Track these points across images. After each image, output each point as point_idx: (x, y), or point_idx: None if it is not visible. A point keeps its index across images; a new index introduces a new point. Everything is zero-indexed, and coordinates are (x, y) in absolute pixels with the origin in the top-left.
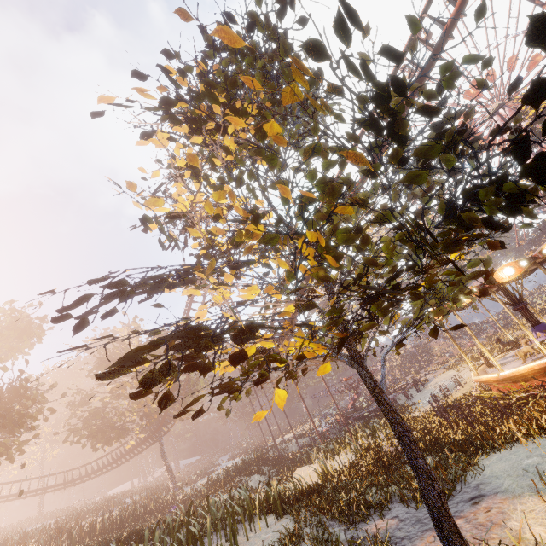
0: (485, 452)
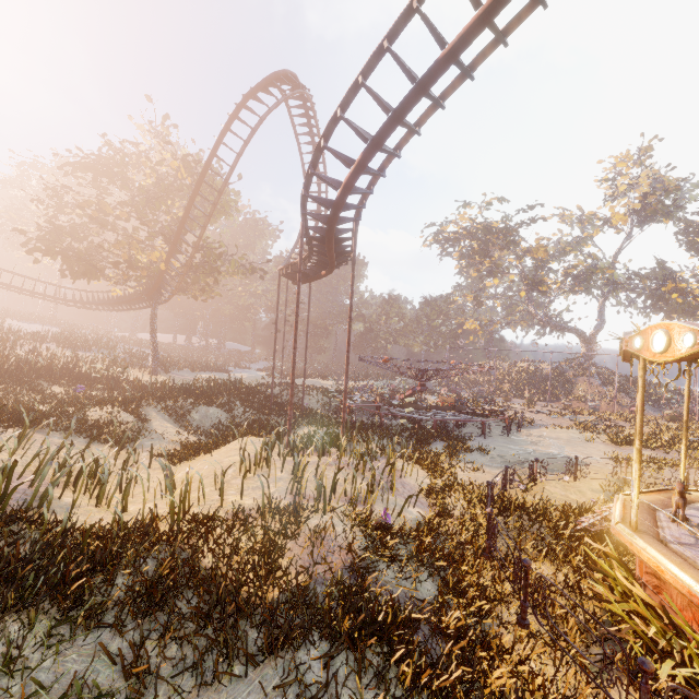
0: None
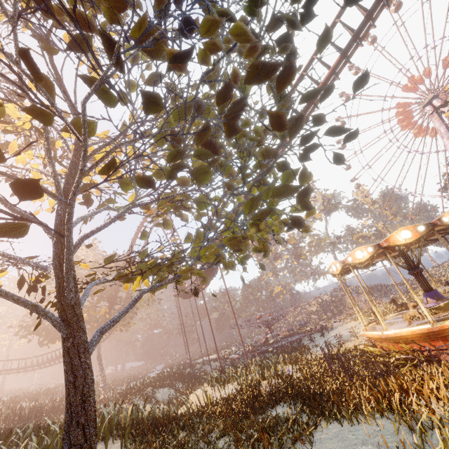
0: (327, 421)
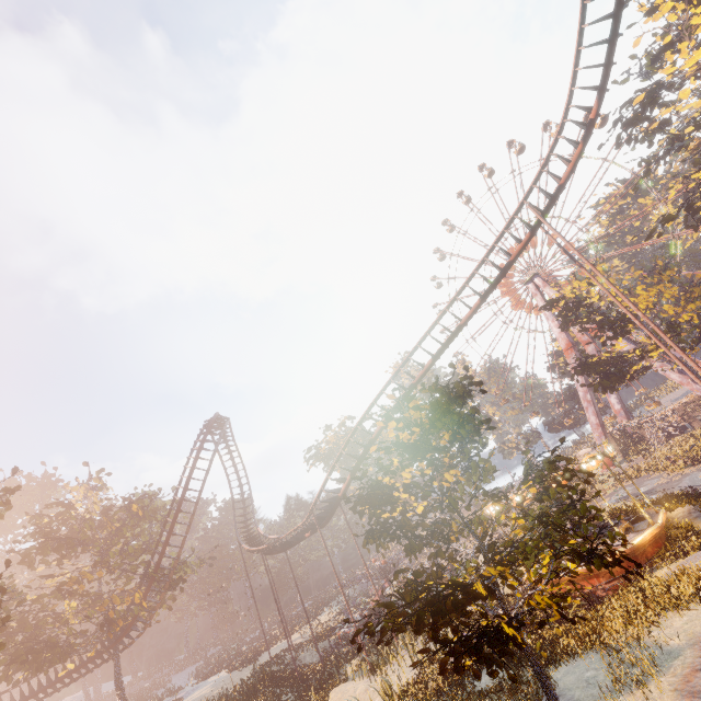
0: (556, 666)
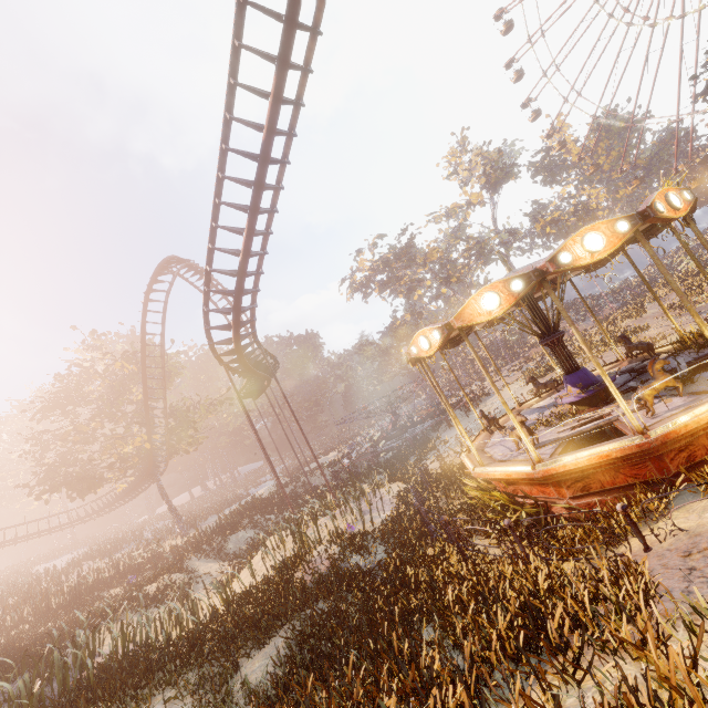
0: None
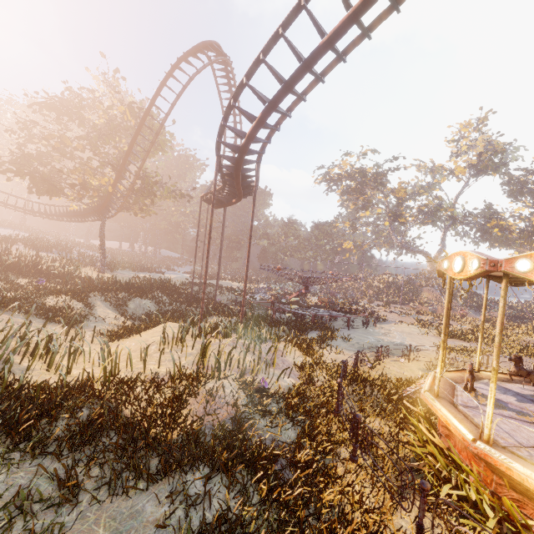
0: None
